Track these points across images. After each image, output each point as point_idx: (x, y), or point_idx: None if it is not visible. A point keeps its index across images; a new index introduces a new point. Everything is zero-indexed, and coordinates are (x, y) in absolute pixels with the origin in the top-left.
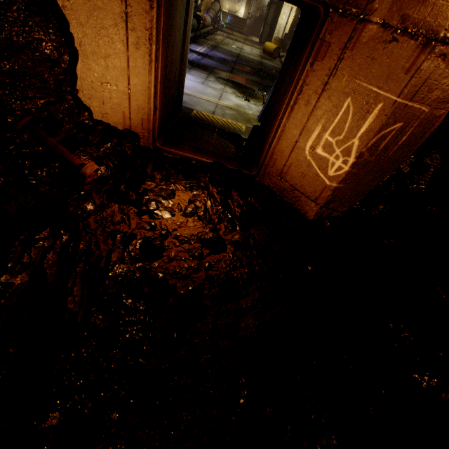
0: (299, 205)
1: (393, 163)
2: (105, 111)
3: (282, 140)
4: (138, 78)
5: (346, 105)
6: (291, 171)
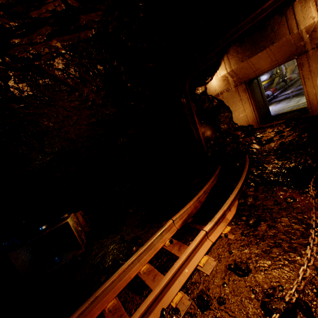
0: None
1: None
2: (240, 122)
3: (309, 95)
4: (247, 110)
5: None
6: None
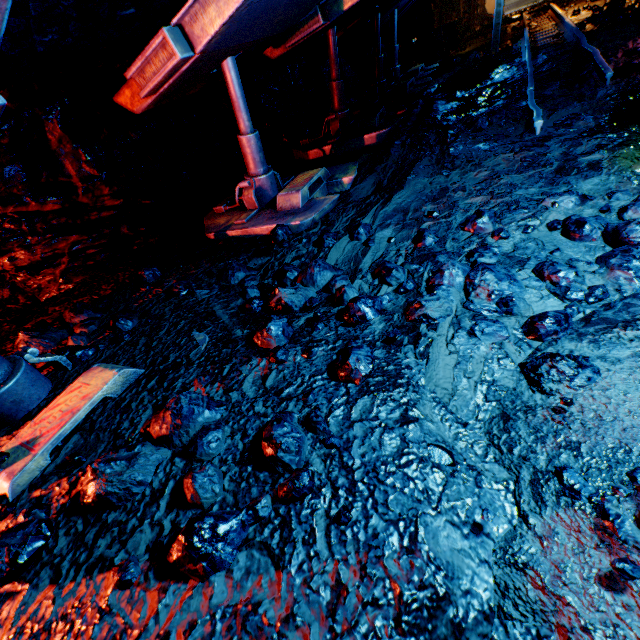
0: None
1: None
2: (490, 10)
3: None
4: None
5: None
6: None
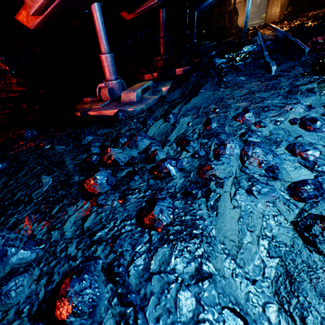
0: None
1: (286, 5)
2: (239, 24)
3: (268, 14)
4: (244, 18)
5: (275, 2)
6: (271, 18)
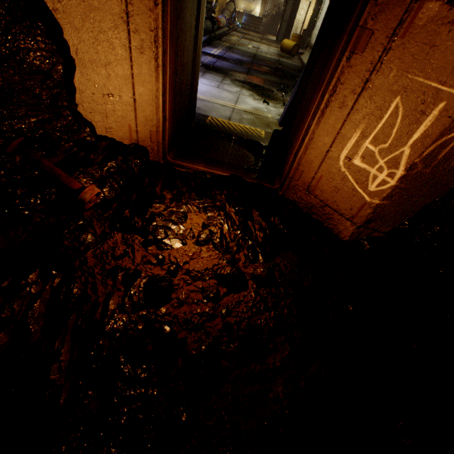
0: (331, 224)
1: None
2: (109, 126)
3: (310, 149)
4: (144, 86)
5: (393, 106)
6: (321, 185)
